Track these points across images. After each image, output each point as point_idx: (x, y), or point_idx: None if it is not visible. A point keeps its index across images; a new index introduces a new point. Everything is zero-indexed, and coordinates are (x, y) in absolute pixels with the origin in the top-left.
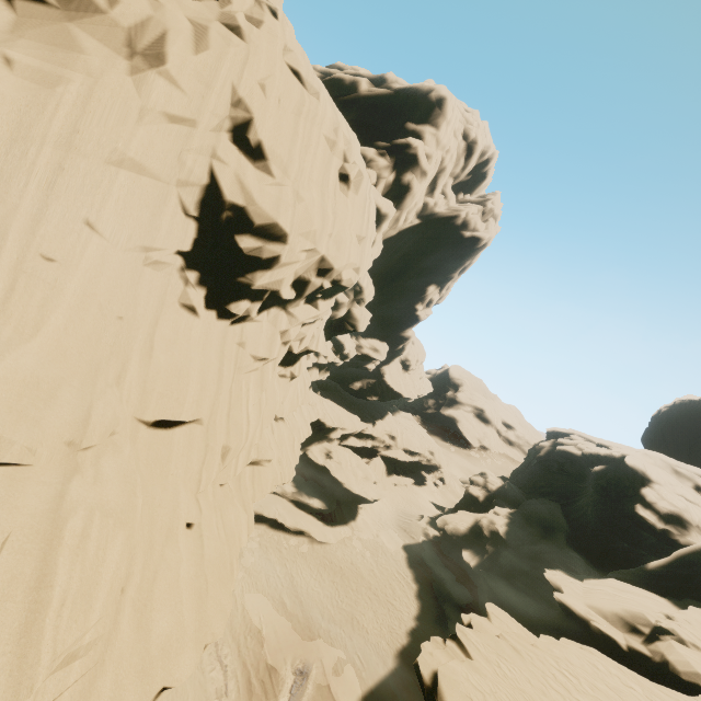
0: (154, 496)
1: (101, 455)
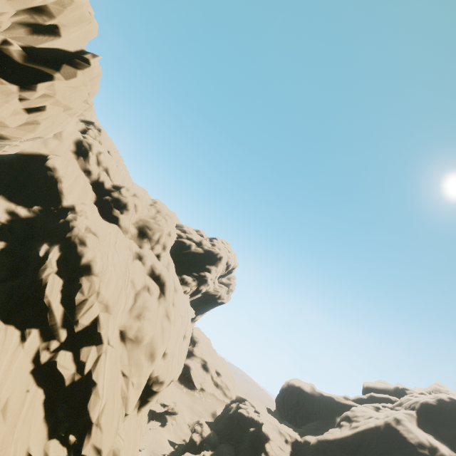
0: None
1: None
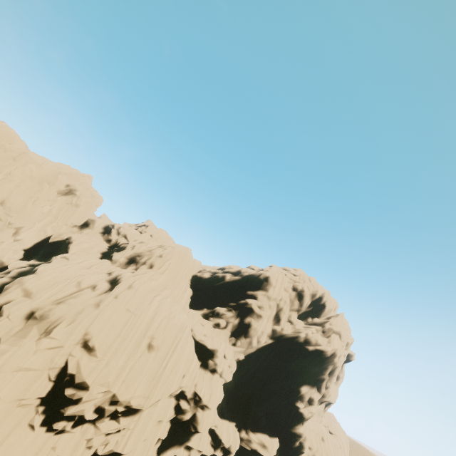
0: None
1: None
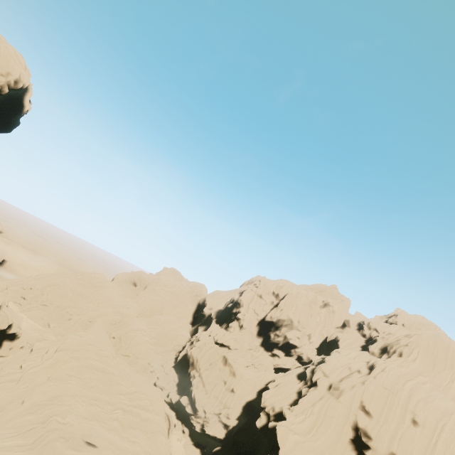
0: None
1: None
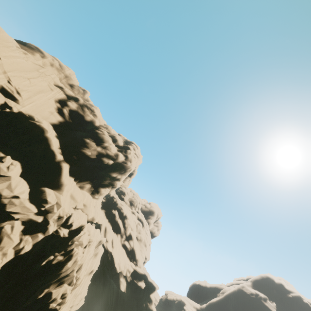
0: None
1: None
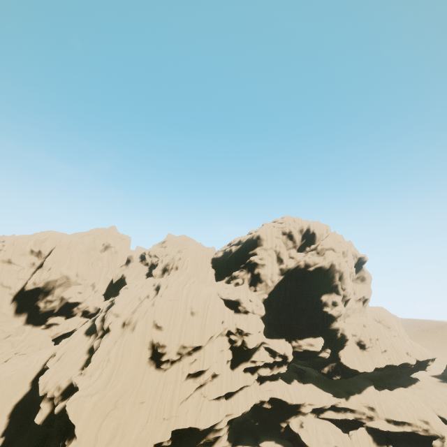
0: (133, 419)
1: (121, 408)
